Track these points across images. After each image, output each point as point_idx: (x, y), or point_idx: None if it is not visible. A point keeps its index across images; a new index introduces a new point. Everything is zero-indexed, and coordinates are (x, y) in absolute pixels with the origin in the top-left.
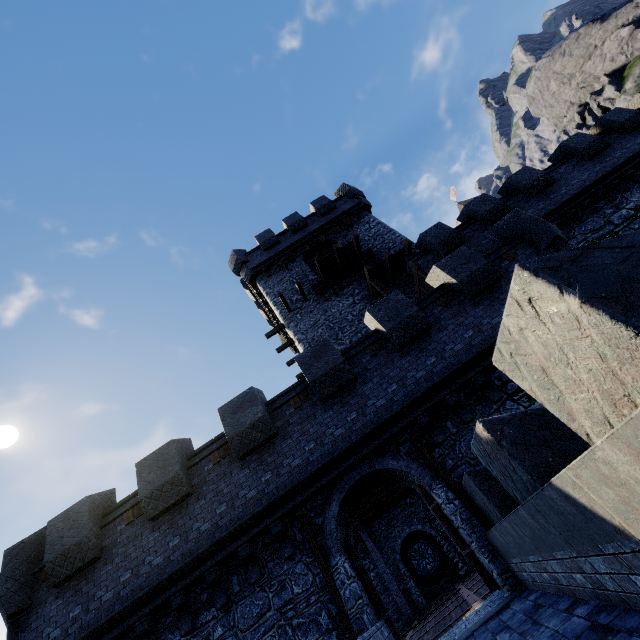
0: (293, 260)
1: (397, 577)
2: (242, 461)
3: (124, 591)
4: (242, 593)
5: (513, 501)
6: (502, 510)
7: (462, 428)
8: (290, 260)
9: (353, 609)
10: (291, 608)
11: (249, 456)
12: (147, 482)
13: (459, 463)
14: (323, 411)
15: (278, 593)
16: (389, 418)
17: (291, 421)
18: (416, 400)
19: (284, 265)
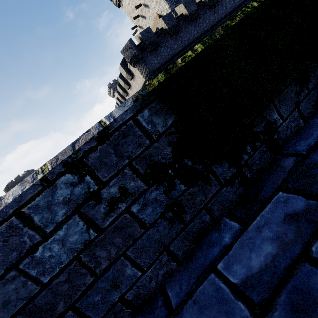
0: None
1: None
2: (190, 23)
3: (170, 53)
4: None
5: None
6: None
7: None
8: None
9: None
10: None
11: (192, 22)
12: (169, 24)
13: None
14: (208, 12)
15: None
16: (224, 17)
17: (201, 14)
18: (229, 13)
19: None
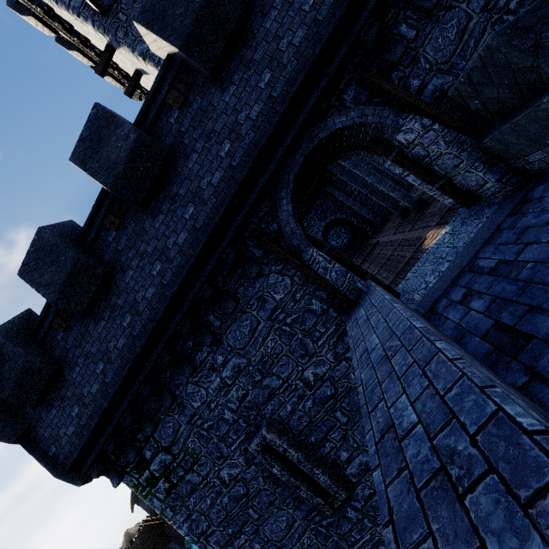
0: None
1: None
2: (148, 210)
3: (108, 378)
4: (225, 324)
5: None
6: None
7: (424, 25)
8: None
9: (345, 285)
10: (280, 313)
11: (153, 200)
12: (47, 285)
13: (428, 78)
14: (220, 92)
15: (261, 308)
16: (320, 53)
17: (183, 129)
18: (353, 2)
19: None
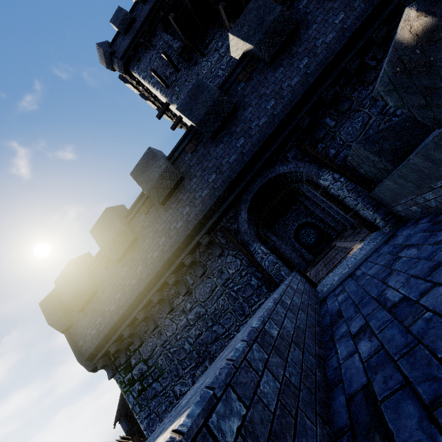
0: (153, 34)
1: (294, 250)
2: (164, 206)
3: (121, 303)
4: (196, 283)
5: (405, 151)
6: (394, 162)
7: (340, 119)
8: (150, 34)
9: (273, 271)
10: (230, 282)
11: (168, 201)
12: (102, 240)
13: (340, 149)
14: (215, 147)
15: (219, 277)
16: (273, 132)
17: (191, 164)
18: (295, 107)
19: (148, 43)
